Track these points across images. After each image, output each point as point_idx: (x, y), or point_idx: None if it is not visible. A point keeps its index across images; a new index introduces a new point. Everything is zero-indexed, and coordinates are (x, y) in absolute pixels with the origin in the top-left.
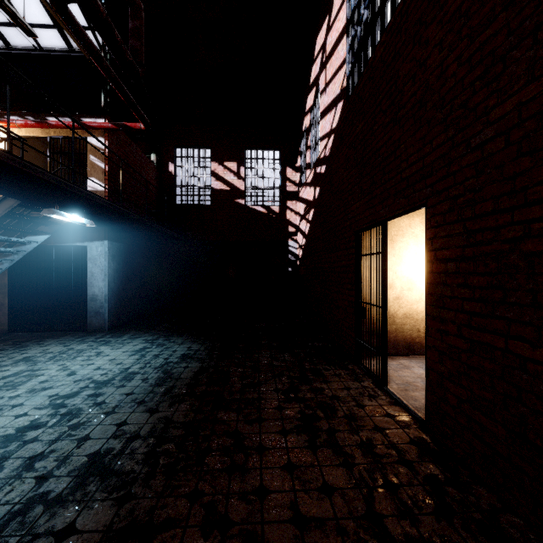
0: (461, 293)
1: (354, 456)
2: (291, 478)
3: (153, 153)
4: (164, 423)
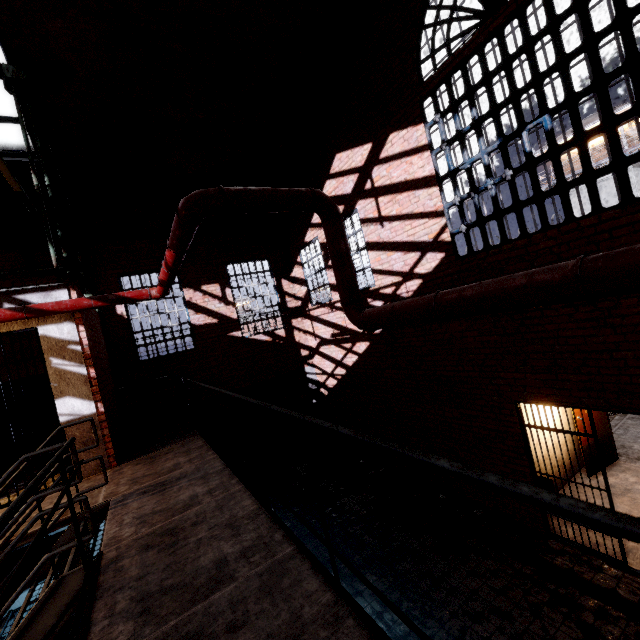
0: None
1: None
2: None
3: (88, 293)
4: None
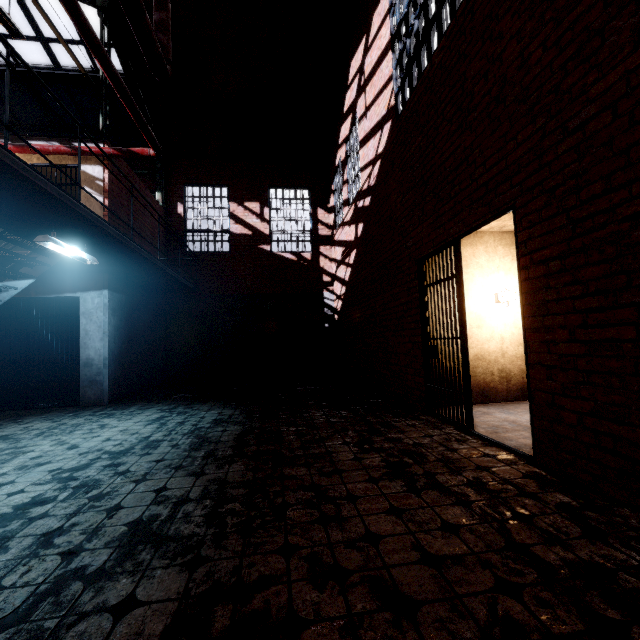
0: (571, 291)
1: (466, 494)
2: (401, 521)
3: (159, 191)
4: (217, 485)
